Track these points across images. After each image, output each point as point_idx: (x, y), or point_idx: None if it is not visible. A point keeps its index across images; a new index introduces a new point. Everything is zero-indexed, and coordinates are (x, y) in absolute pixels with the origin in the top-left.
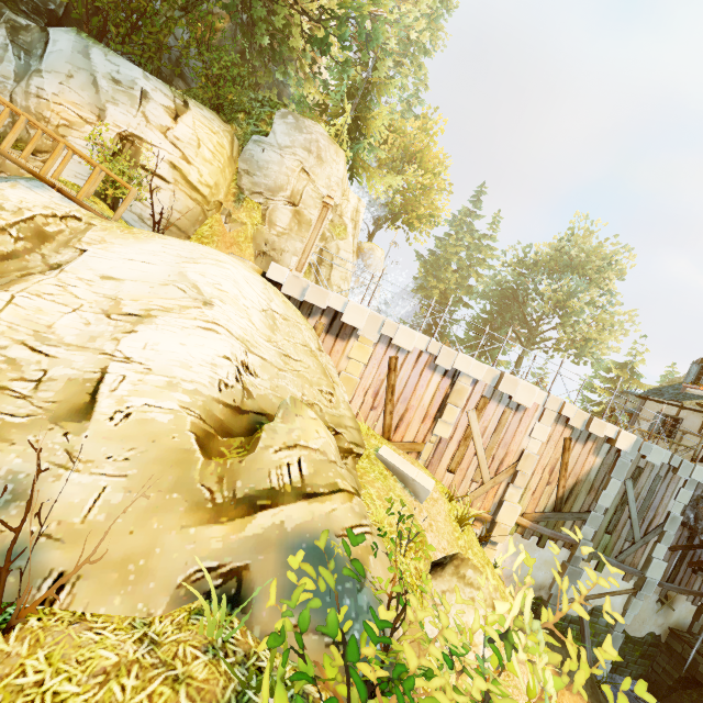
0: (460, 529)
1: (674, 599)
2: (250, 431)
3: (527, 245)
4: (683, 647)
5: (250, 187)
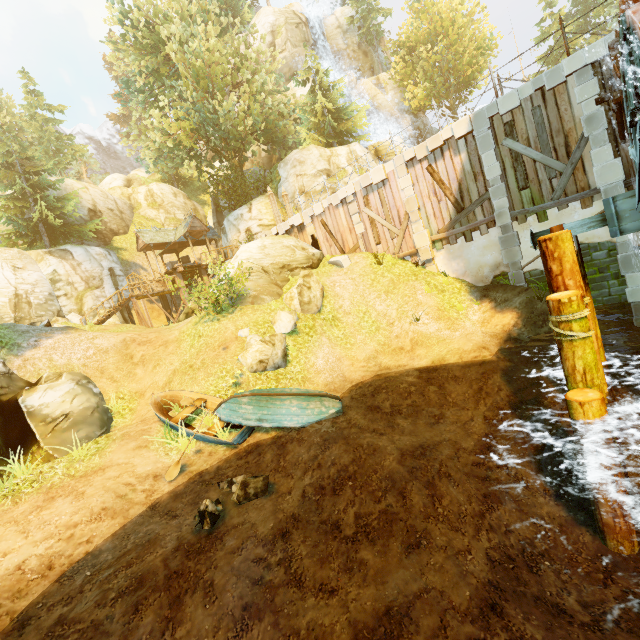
0: (381, 267)
1: None
2: None
3: None
4: None
5: None
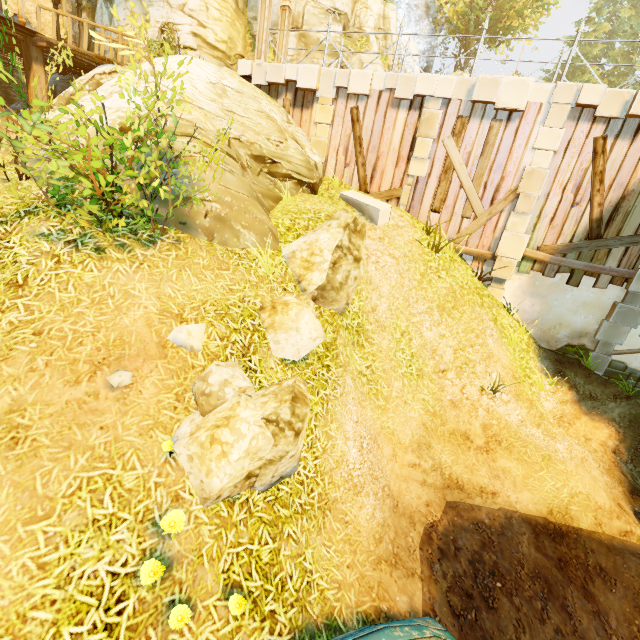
0: (435, 256)
1: None
2: None
3: None
4: None
5: None
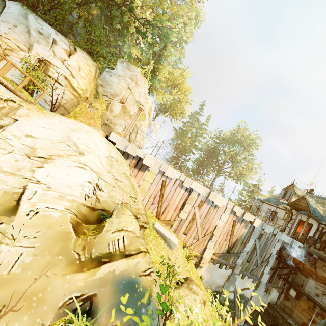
0: (187, 262)
1: (271, 290)
2: (98, 219)
3: (221, 130)
4: (273, 311)
5: (103, 92)
